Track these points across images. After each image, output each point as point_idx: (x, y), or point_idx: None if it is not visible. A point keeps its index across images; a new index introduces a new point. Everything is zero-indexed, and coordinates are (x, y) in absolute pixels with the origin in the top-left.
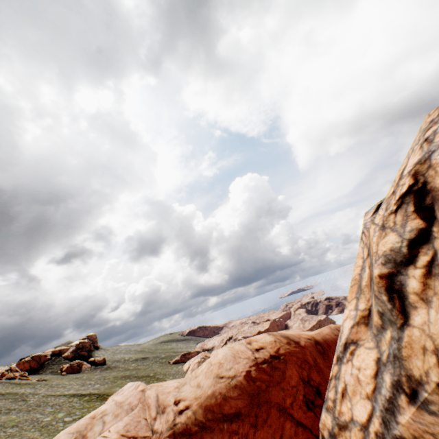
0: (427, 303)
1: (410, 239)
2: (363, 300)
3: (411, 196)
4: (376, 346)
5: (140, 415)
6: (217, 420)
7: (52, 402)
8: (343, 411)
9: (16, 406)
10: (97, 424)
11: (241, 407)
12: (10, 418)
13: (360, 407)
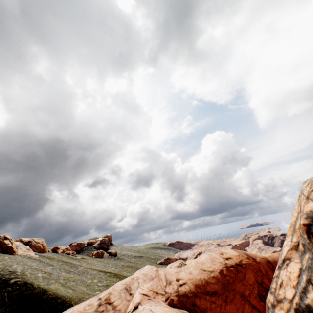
0: None
1: None
2: (295, 236)
3: None
4: (300, 261)
5: (157, 282)
6: (202, 293)
7: (90, 272)
8: (280, 293)
9: (73, 270)
10: (135, 282)
11: (217, 289)
12: (71, 276)
13: (289, 291)
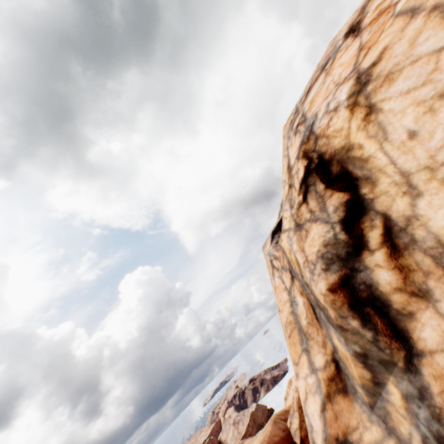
0: (426, 296)
1: (341, 219)
2: (316, 349)
3: (313, 175)
4: (387, 432)
5: None
6: None
7: None
8: None
9: None
10: None
11: None
12: None
13: None
